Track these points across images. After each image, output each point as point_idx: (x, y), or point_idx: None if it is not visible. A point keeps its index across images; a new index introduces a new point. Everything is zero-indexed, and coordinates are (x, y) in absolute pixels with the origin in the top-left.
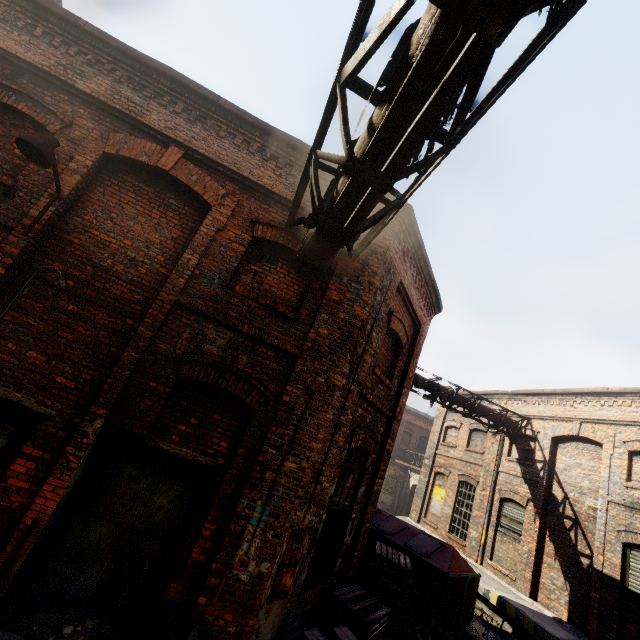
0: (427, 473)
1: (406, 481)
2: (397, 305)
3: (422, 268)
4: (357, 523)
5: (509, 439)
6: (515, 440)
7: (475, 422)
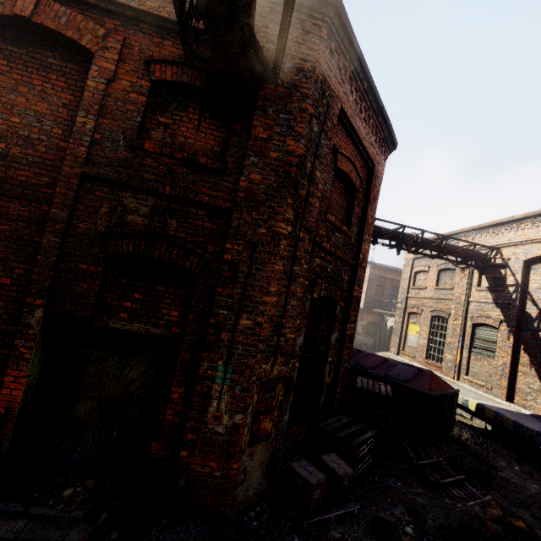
0: (401, 315)
1: (384, 324)
2: (342, 141)
3: (366, 92)
4: (335, 365)
5: (478, 271)
6: (484, 271)
7: (442, 263)
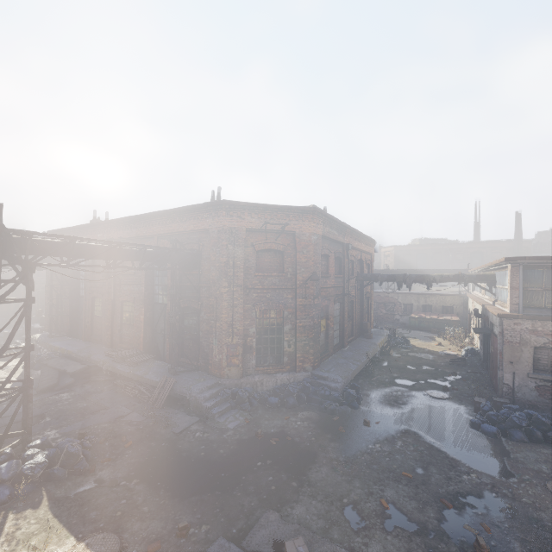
0: None
1: None
2: None
3: None
4: None
5: None
6: None
7: None
